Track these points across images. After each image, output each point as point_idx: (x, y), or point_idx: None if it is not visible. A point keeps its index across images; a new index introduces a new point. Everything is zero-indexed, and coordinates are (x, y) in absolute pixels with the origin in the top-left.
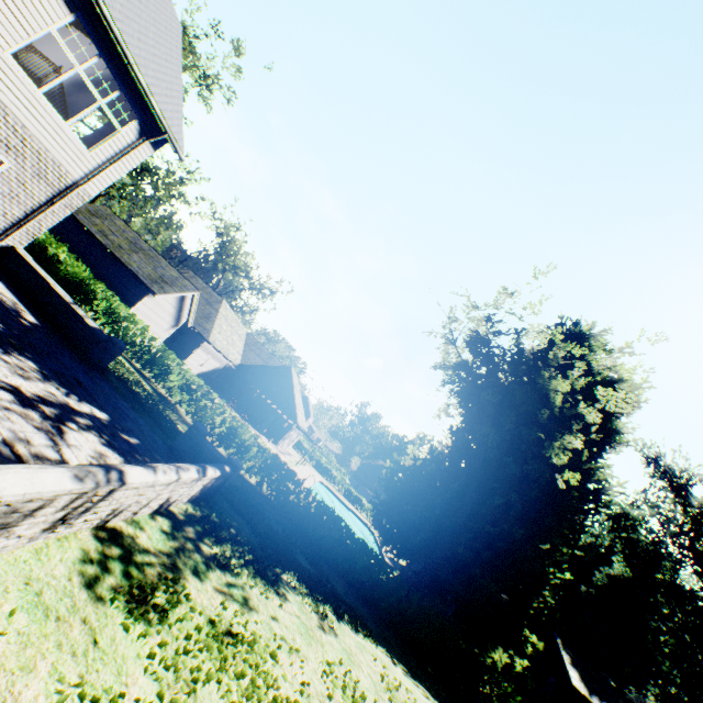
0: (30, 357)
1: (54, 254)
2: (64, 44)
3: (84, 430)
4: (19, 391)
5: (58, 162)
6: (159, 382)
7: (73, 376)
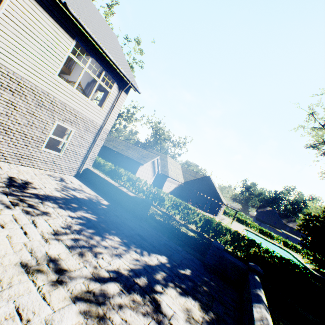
0: (114, 233)
1: (101, 163)
2: (75, 58)
3: (164, 286)
4: (119, 274)
5: (91, 120)
6: (161, 206)
7: (136, 233)
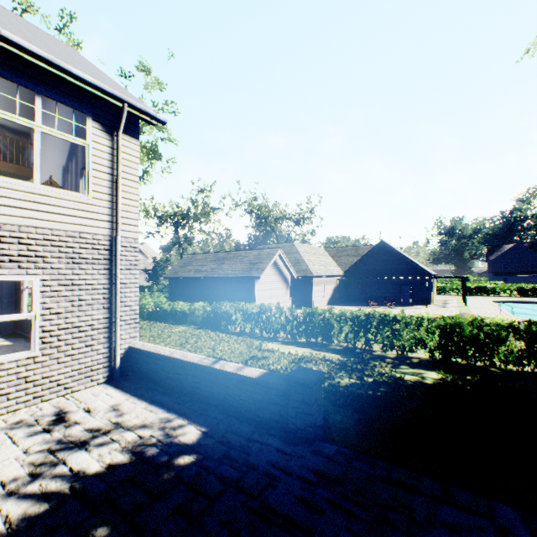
0: None
1: (186, 310)
2: None
3: None
4: None
5: (74, 232)
6: (331, 341)
7: None
